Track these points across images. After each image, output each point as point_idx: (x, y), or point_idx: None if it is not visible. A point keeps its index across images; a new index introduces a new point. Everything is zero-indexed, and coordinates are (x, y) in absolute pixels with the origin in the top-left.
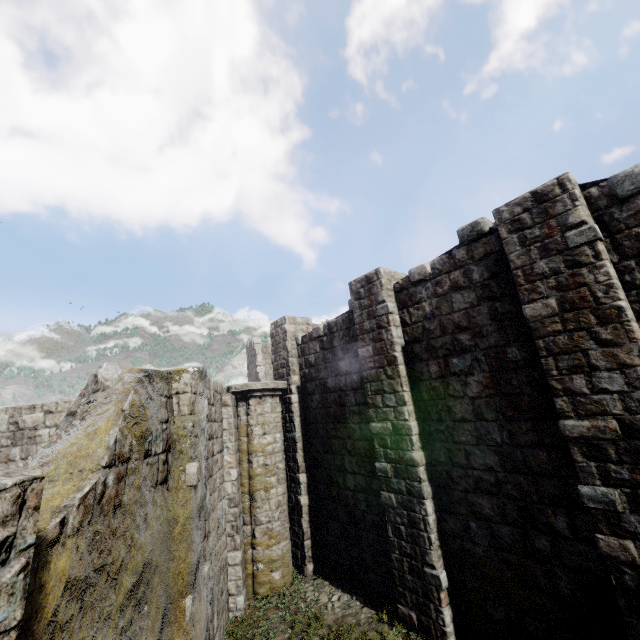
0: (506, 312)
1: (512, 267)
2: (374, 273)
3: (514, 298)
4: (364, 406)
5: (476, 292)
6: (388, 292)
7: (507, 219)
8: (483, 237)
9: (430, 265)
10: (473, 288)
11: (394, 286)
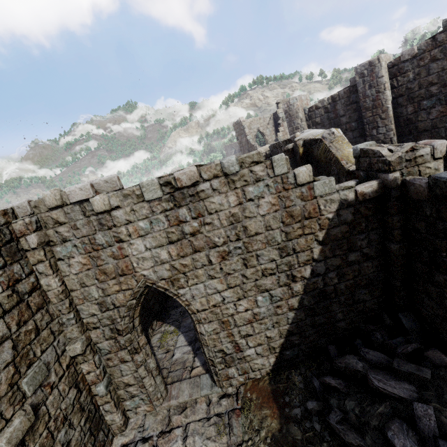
0: None
1: None
2: (376, 59)
3: None
4: (359, 138)
5: None
6: (385, 70)
7: None
8: None
9: (417, 48)
10: (445, 59)
11: (387, 65)
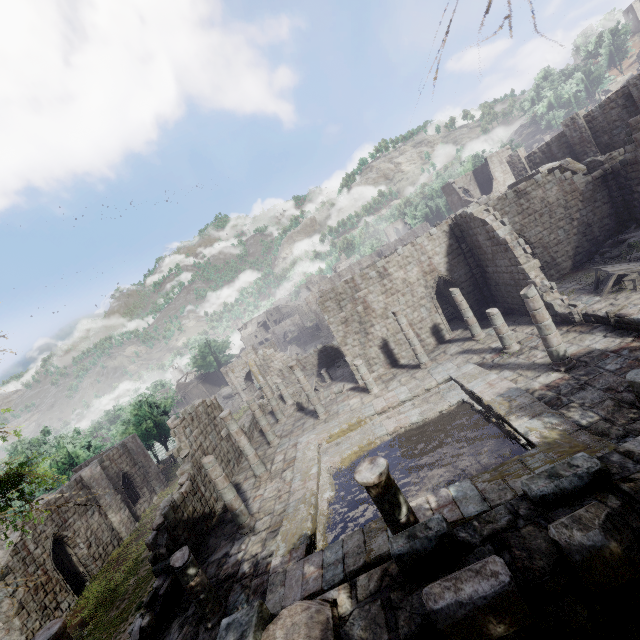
0: (632, 111)
1: (634, 98)
2: (575, 115)
3: (634, 106)
4: None
5: (620, 108)
6: (582, 120)
7: (631, 84)
8: (621, 90)
9: (600, 104)
10: (619, 107)
11: (583, 117)
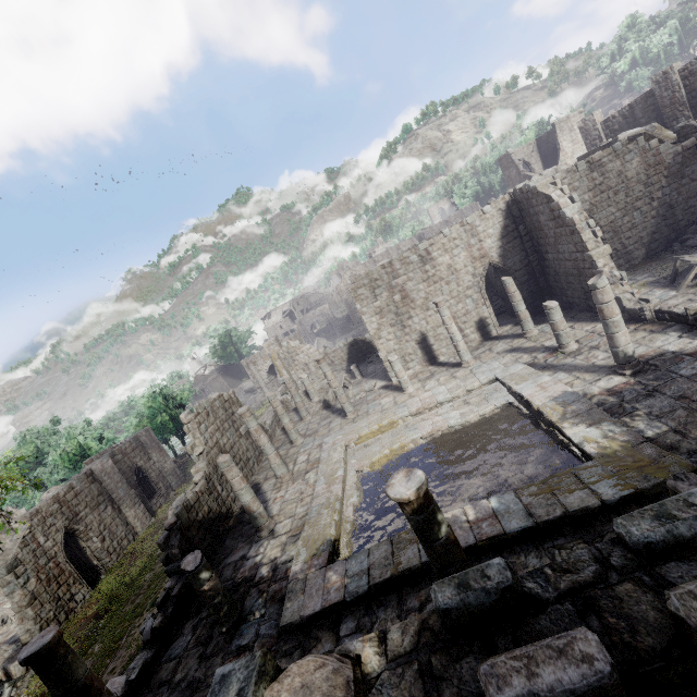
0: None
1: None
2: (668, 69)
3: None
4: None
5: None
6: (677, 75)
7: None
8: None
9: None
10: None
11: (678, 71)
